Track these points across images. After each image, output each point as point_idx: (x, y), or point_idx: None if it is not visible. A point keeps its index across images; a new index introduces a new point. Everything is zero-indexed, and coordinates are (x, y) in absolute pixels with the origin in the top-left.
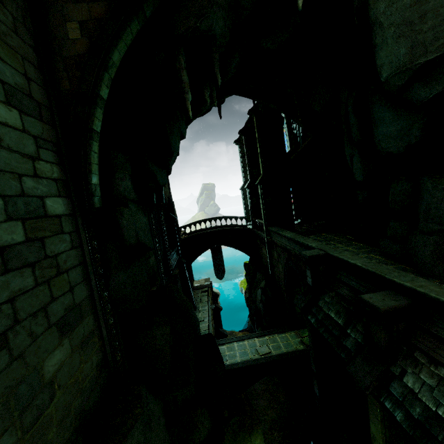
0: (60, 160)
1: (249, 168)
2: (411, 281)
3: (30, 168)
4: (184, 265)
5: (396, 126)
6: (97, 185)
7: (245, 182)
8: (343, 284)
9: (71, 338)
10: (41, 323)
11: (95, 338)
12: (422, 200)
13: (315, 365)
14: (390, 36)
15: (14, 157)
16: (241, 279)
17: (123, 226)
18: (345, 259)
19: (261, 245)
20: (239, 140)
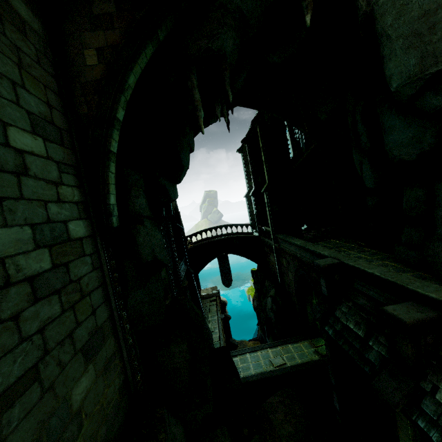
0: (79, 183)
1: (253, 176)
2: (435, 291)
3: (54, 193)
4: (192, 275)
5: (407, 134)
6: (114, 205)
7: (249, 190)
8: (361, 293)
9: (95, 362)
10: (68, 351)
11: (116, 361)
12: (439, 206)
13: (334, 378)
14: (398, 47)
15: (40, 184)
16: (247, 286)
17: (140, 244)
18: (361, 268)
19: (268, 253)
20: (242, 148)
